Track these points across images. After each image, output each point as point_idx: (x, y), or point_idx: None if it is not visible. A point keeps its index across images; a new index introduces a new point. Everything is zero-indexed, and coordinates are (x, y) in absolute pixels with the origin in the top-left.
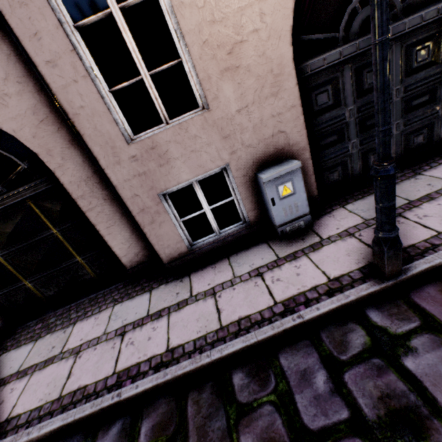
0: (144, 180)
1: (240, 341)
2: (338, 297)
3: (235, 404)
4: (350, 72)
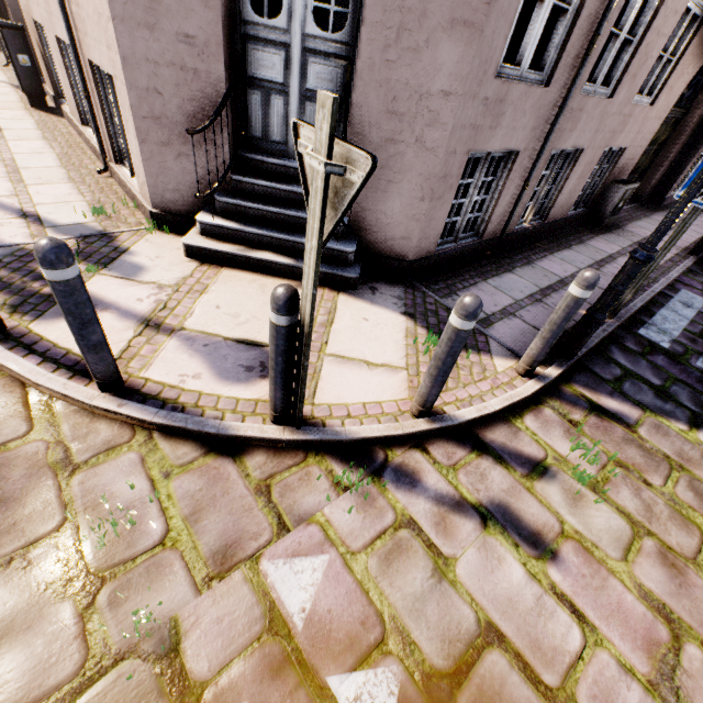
0: None
1: None
2: None
3: None
4: None
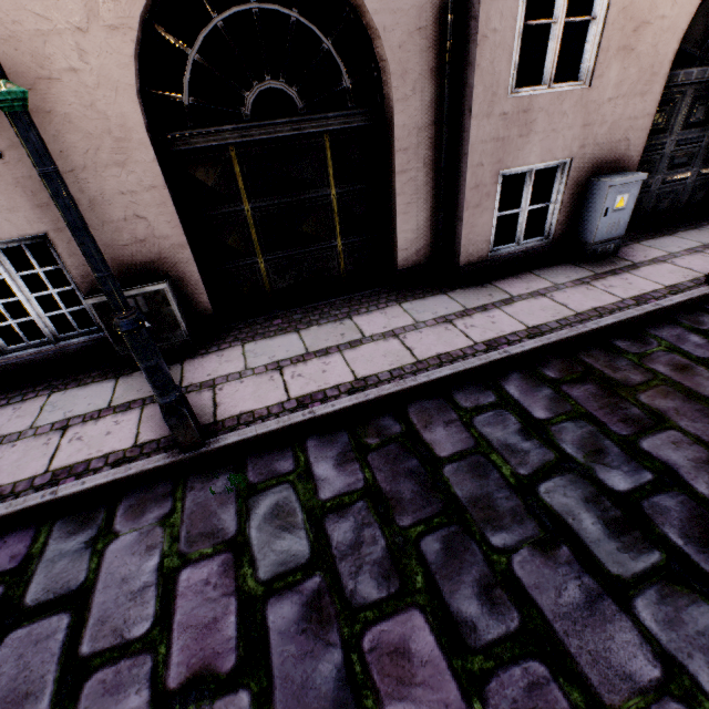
0: (498, 148)
1: (611, 318)
2: (684, 294)
3: (630, 354)
4: (689, 99)
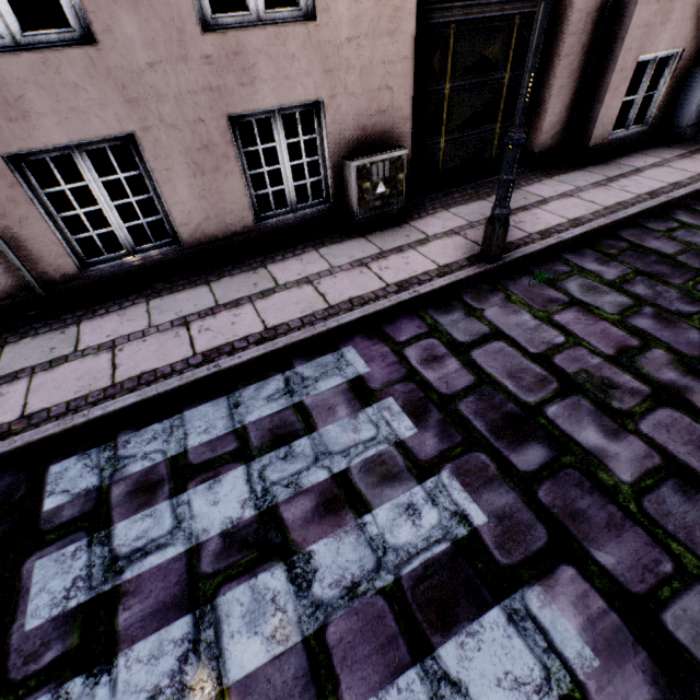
0: (644, 35)
1: None
2: None
3: None
4: None
